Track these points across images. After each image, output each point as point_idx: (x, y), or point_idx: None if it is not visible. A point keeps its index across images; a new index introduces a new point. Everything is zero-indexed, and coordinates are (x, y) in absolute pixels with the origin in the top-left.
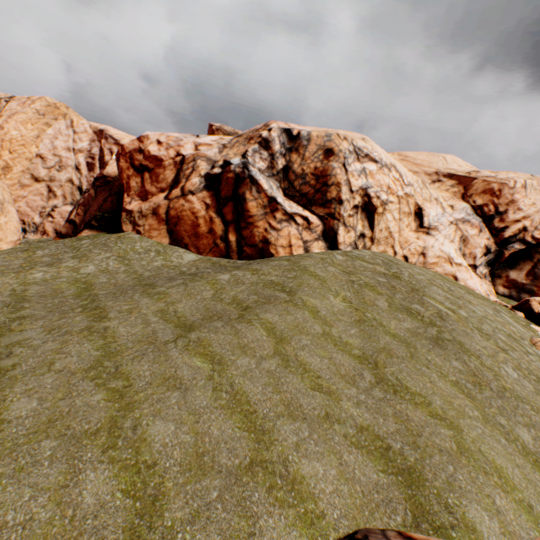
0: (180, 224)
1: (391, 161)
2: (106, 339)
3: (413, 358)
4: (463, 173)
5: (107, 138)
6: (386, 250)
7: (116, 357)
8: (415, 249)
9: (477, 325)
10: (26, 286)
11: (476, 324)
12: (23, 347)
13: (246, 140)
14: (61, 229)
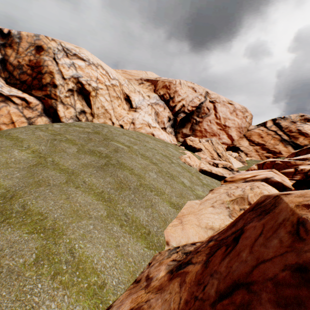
0: None
1: (98, 62)
2: None
3: (68, 183)
4: (154, 78)
5: None
6: (106, 121)
7: None
8: (127, 120)
9: (142, 153)
10: None
11: (142, 152)
12: None
13: None
14: None
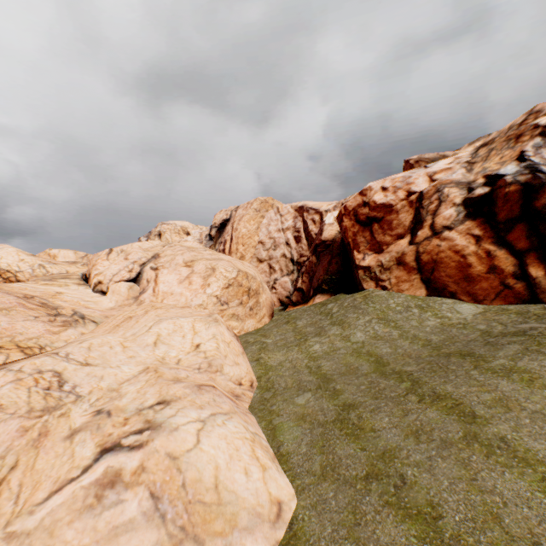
0: (438, 269)
1: None
2: (532, 467)
3: None
4: None
5: (308, 211)
6: None
7: None
8: None
9: None
10: (315, 361)
11: None
12: (406, 464)
13: (509, 141)
14: (282, 298)
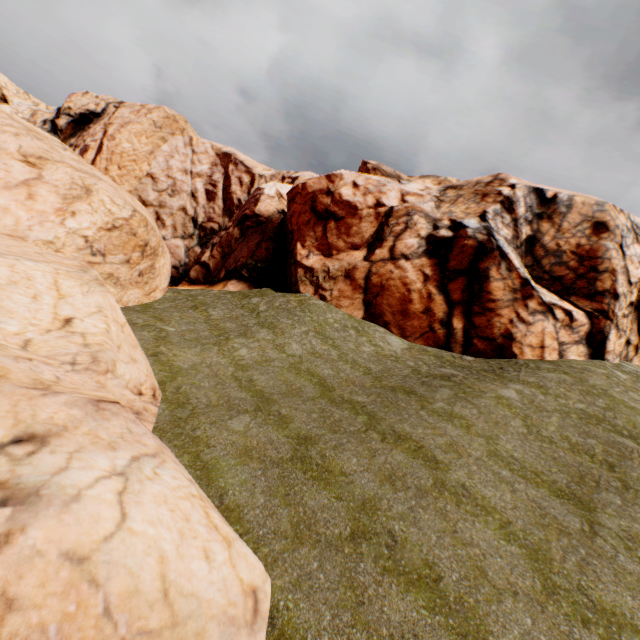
0: (383, 296)
1: None
2: (491, 514)
3: None
4: None
5: (237, 164)
6: None
7: (552, 563)
8: None
9: None
10: (245, 371)
11: None
12: (391, 518)
13: (477, 196)
14: None
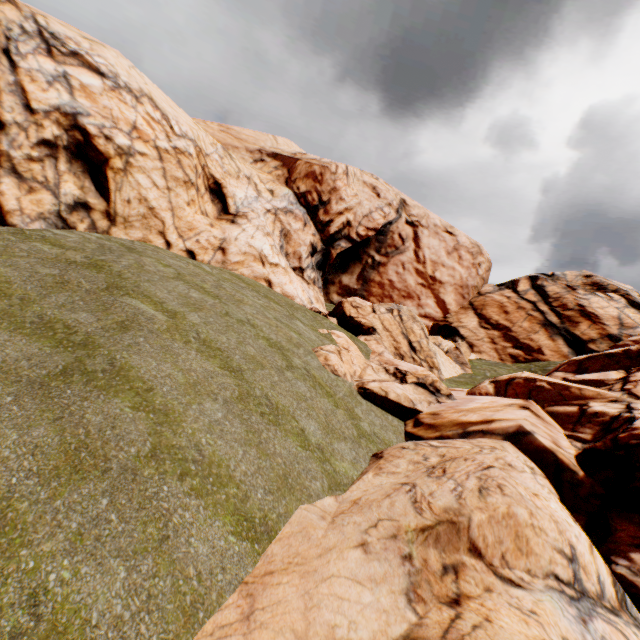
0: None
1: (144, 87)
2: None
3: None
4: (289, 154)
5: None
6: (148, 238)
7: None
8: (209, 241)
9: (209, 336)
10: None
11: (209, 334)
12: None
13: None
14: None
